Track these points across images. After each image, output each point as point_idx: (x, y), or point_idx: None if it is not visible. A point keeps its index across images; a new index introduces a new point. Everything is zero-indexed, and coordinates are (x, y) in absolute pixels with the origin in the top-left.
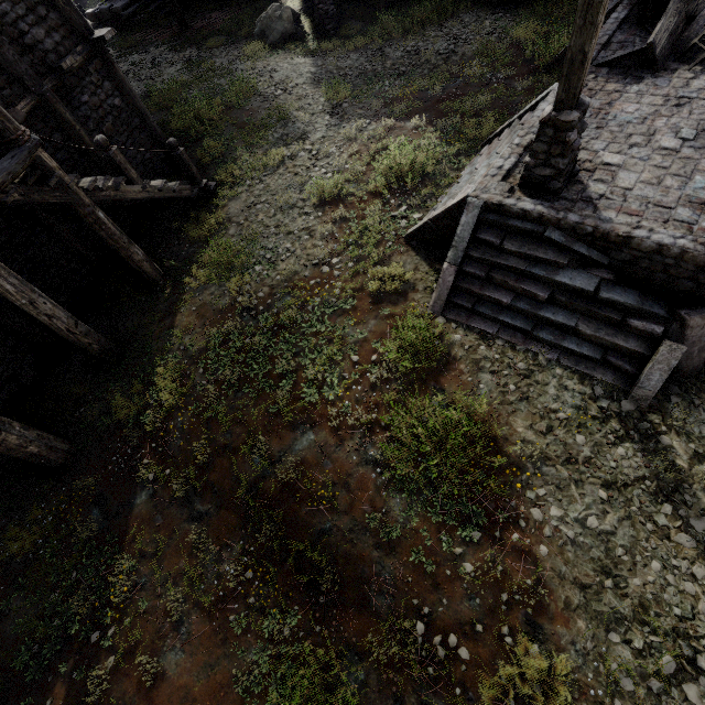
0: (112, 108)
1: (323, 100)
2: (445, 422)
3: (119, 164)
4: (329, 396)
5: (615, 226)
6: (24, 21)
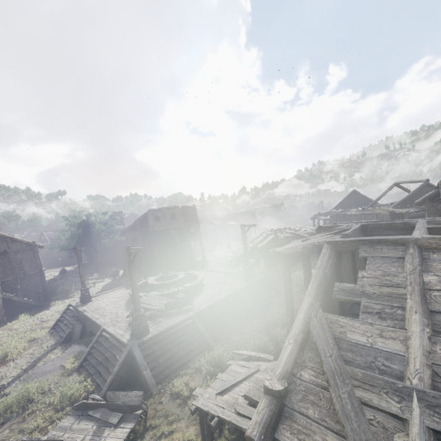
0: (35, 283)
1: (100, 289)
2: (19, 349)
3: (17, 292)
4: (3, 344)
5: (79, 307)
6: (26, 265)
